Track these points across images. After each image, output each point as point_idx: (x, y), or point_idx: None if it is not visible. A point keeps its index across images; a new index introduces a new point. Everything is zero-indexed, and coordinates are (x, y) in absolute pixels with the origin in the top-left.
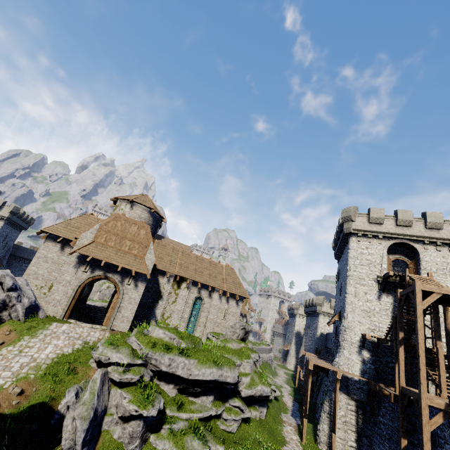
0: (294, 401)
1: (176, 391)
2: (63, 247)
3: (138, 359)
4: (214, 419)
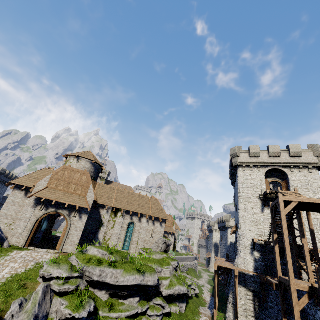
0: (212, 297)
1: (108, 296)
2: (27, 194)
3: (75, 273)
4: (140, 316)
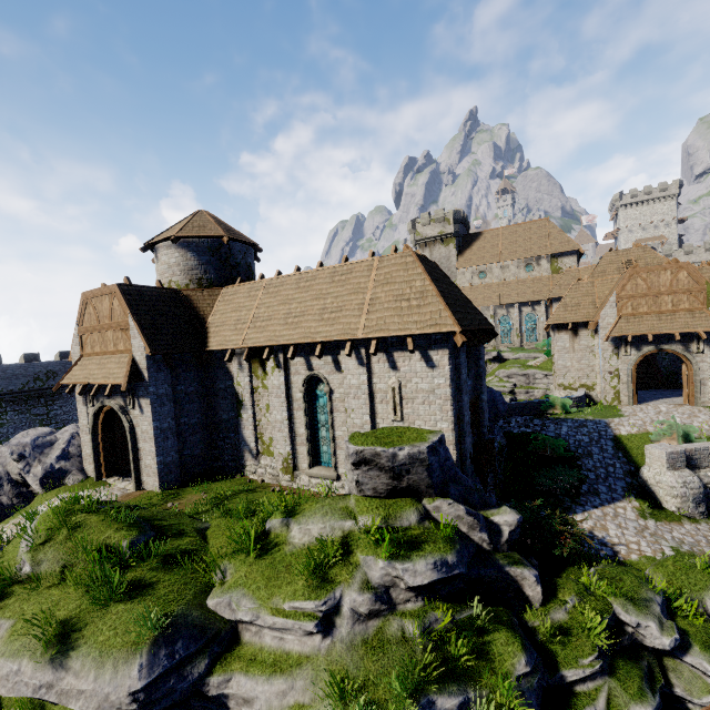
0: None
1: None
2: None
3: None
4: None
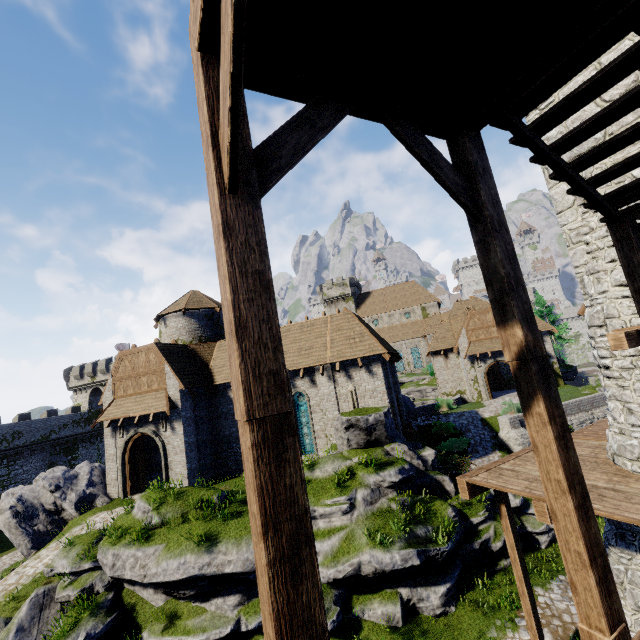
0: None
1: (165, 596)
2: None
3: (87, 562)
4: (256, 636)
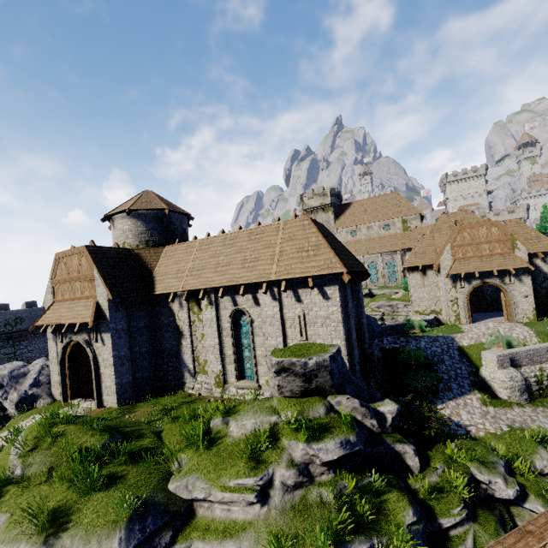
0: None
1: None
2: None
3: None
4: None
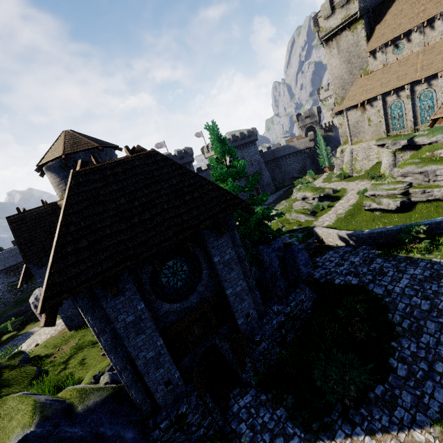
0: None
1: None
2: None
3: None
4: None
